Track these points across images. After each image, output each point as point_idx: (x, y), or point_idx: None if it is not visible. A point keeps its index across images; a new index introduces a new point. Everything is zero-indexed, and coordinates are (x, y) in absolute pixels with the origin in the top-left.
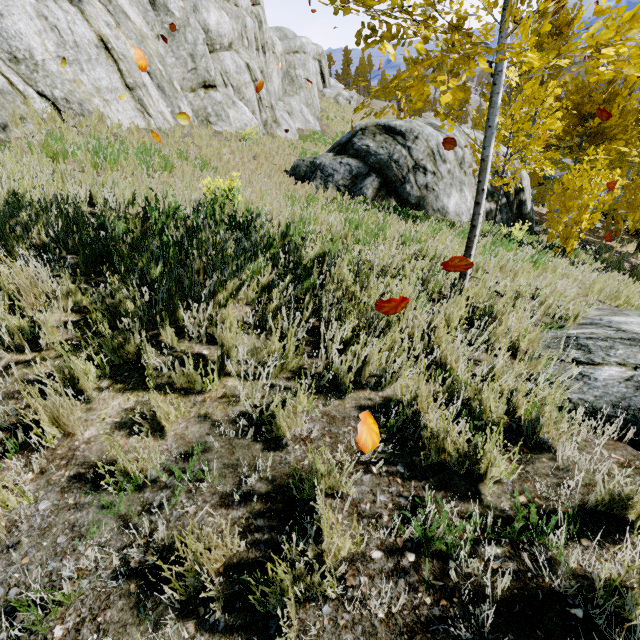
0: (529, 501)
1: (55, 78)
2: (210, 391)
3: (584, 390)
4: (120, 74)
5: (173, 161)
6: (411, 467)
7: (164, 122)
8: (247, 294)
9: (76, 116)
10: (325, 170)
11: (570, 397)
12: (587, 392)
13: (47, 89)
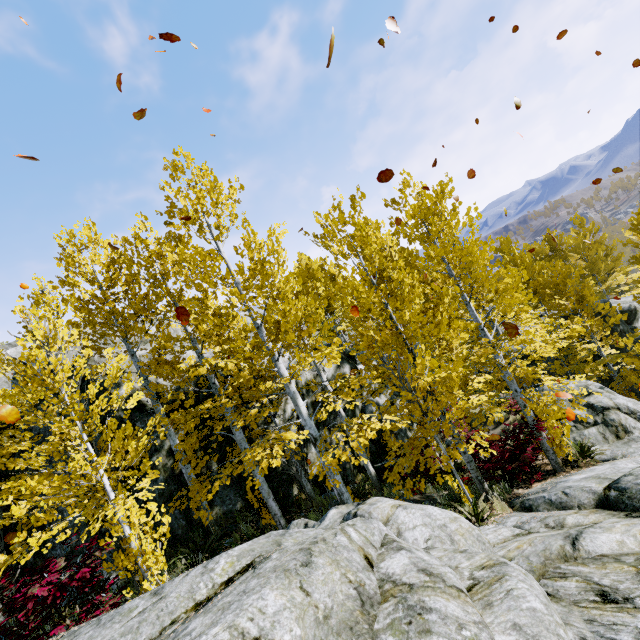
0: None
1: None
2: None
3: None
4: None
5: None
6: None
7: None
8: None
9: None
10: None
11: None
12: None
13: None
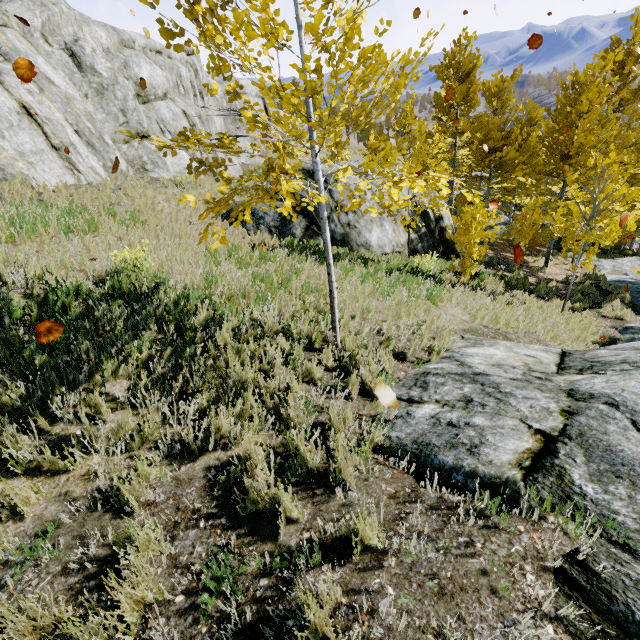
0: (311, 536)
1: None
2: (75, 470)
3: (403, 428)
4: (45, 136)
5: (100, 219)
6: (233, 518)
7: (95, 176)
8: (128, 370)
9: None
10: (256, 213)
11: (392, 435)
12: (404, 430)
13: None
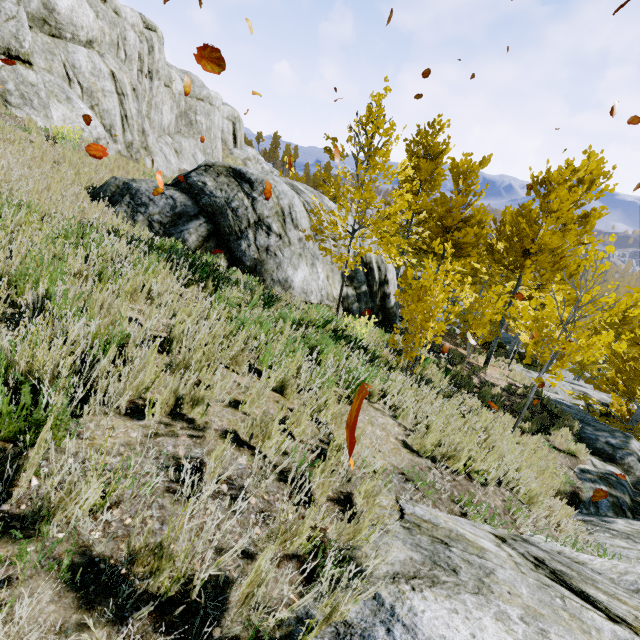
0: None
1: None
2: None
3: None
4: None
5: None
6: None
7: None
8: None
9: None
10: (138, 196)
11: None
12: None
13: None
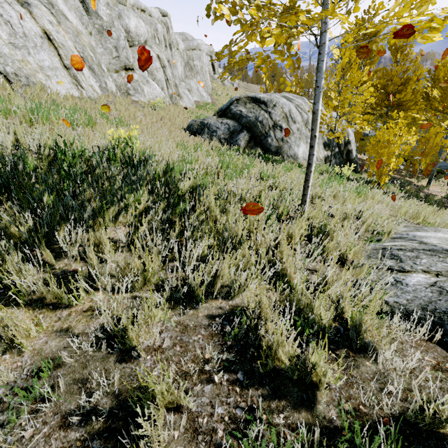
0: (354, 409)
1: (7, 58)
2: (77, 305)
3: (398, 294)
4: (59, 57)
5: (96, 119)
6: (250, 375)
7: (93, 93)
8: (127, 218)
9: (23, 86)
10: (211, 128)
11: (387, 300)
12: (401, 296)
13: (0, 66)
